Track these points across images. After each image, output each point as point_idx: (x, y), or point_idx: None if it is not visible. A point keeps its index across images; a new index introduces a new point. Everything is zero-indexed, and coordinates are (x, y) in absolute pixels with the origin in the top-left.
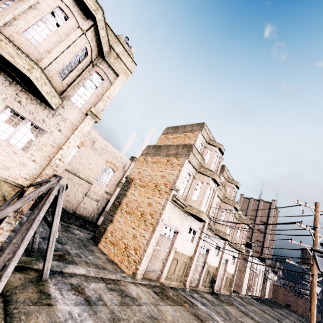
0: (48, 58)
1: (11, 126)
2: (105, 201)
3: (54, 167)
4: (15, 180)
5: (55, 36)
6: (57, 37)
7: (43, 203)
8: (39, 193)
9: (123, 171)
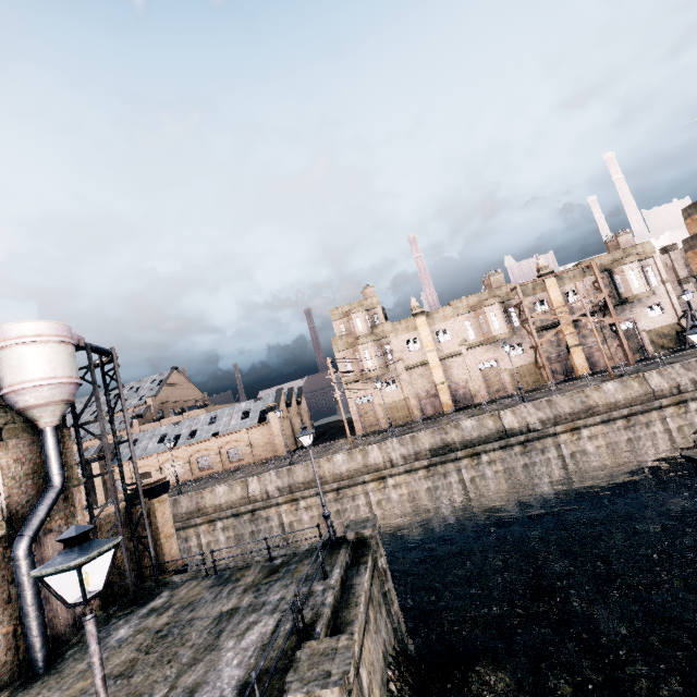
0: (645, 286)
1: (652, 311)
2: (684, 306)
3: (678, 310)
4: (672, 322)
5: (638, 279)
6: (638, 278)
7: (694, 319)
8: (689, 318)
9: (669, 269)
